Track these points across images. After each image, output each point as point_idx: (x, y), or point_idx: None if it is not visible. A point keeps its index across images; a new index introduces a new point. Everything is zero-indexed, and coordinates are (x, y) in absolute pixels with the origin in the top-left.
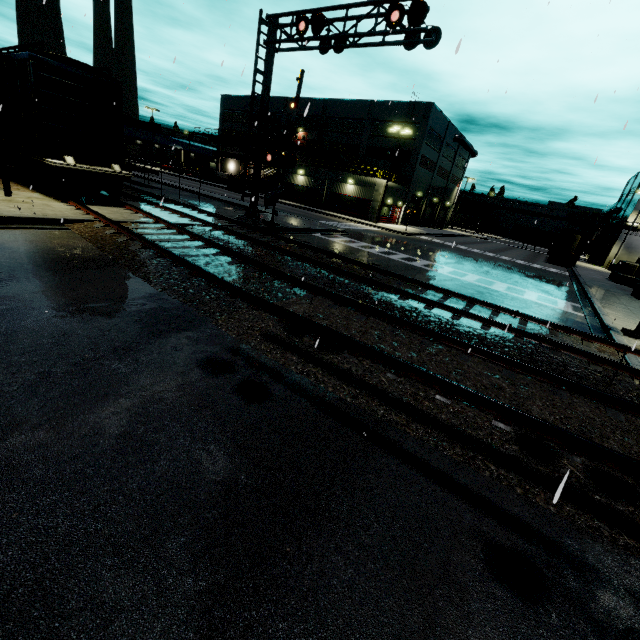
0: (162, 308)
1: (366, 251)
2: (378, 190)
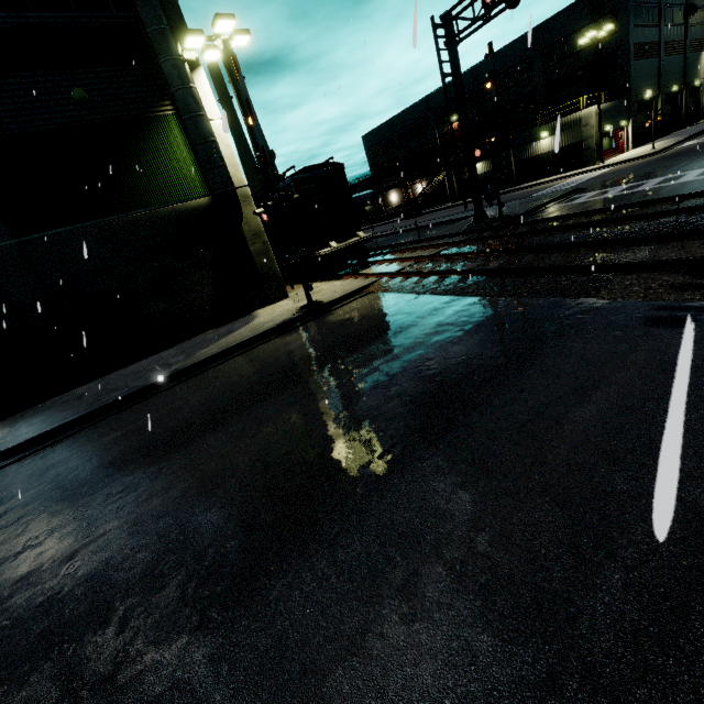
0: (534, 306)
1: (638, 191)
2: (587, 123)
